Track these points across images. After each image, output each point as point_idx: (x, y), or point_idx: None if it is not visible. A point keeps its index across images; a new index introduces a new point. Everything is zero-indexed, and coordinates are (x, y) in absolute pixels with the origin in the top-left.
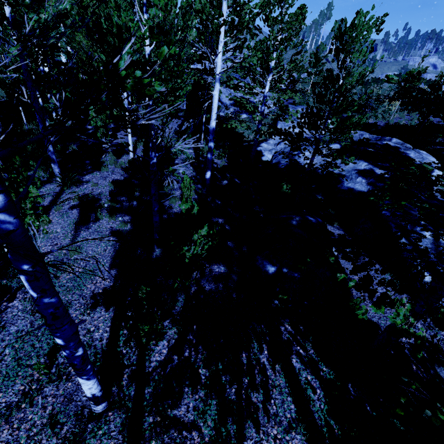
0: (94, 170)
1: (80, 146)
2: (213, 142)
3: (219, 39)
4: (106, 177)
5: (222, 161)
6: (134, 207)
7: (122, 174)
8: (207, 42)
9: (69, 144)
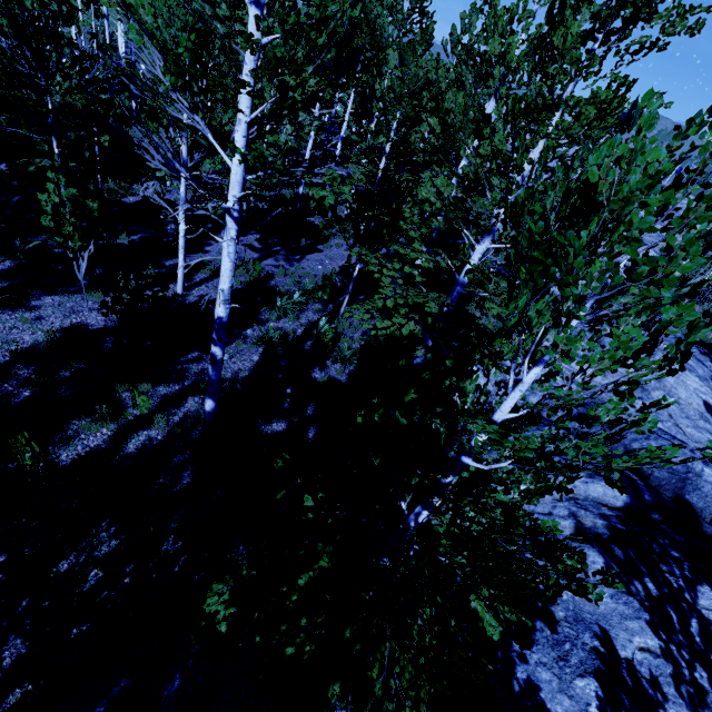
0: (82, 290)
1: (132, 240)
2: (219, 346)
3: (238, 114)
4: (77, 312)
5: (345, 367)
6: (8, 404)
7: (112, 317)
8: (434, 128)
9: (134, 230)
